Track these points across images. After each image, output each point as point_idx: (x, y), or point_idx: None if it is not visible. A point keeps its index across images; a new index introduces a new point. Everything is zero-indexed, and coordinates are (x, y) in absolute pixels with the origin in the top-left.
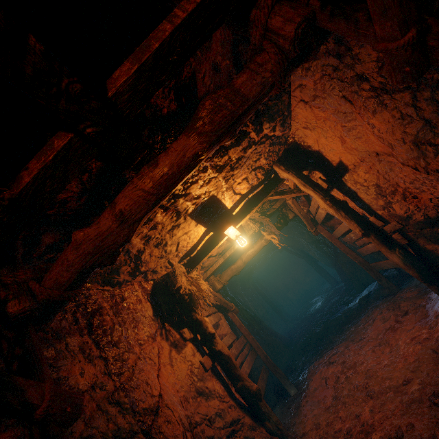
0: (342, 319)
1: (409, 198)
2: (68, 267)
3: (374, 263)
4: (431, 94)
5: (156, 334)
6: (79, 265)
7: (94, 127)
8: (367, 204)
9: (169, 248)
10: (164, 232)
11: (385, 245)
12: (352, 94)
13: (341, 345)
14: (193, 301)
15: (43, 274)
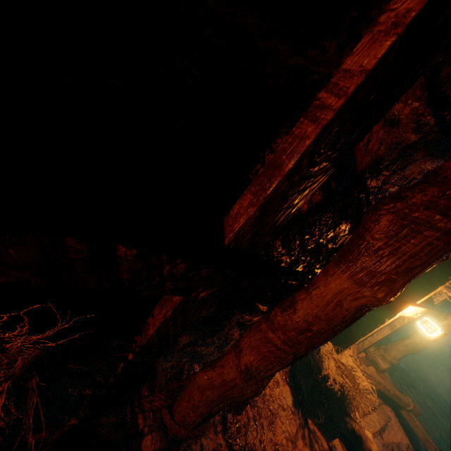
0: None
1: None
2: (194, 407)
3: None
4: None
5: (297, 436)
6: (203, 410)
7: (208, 289)
8: None
9: None
10: None
11: None
12: None
13: None
14: (346, 399)
15: (176, 394)
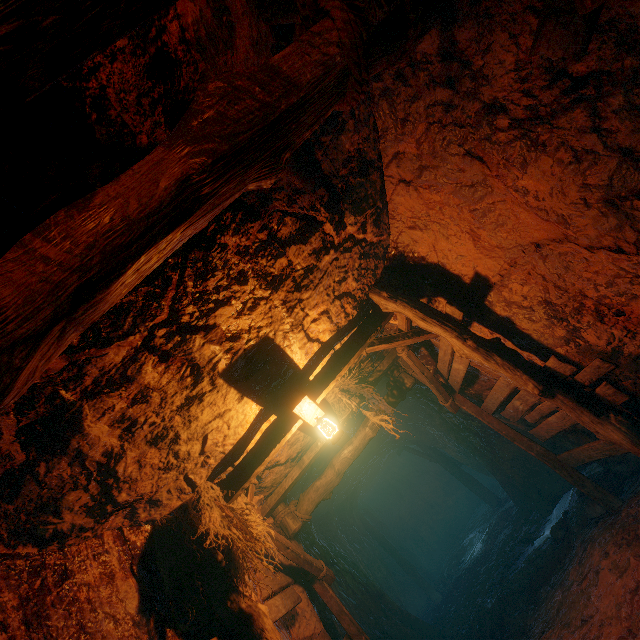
0: (531, 576)
1: (608, 317)
2: None
3: (565, 453)
4: (624, 98)
5: None
6: None
7: None
8: (535, 338)
9: (183, 448)
10: (168, 412)
11: (586, 408)
12: (481, 143)
13: (547, 638)
14: (235, 564)
15: None
